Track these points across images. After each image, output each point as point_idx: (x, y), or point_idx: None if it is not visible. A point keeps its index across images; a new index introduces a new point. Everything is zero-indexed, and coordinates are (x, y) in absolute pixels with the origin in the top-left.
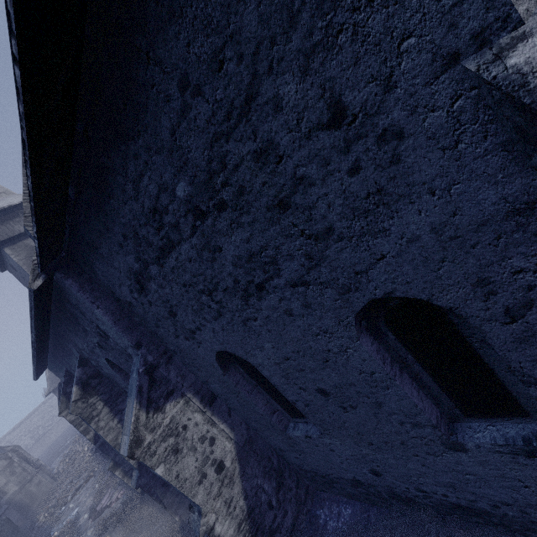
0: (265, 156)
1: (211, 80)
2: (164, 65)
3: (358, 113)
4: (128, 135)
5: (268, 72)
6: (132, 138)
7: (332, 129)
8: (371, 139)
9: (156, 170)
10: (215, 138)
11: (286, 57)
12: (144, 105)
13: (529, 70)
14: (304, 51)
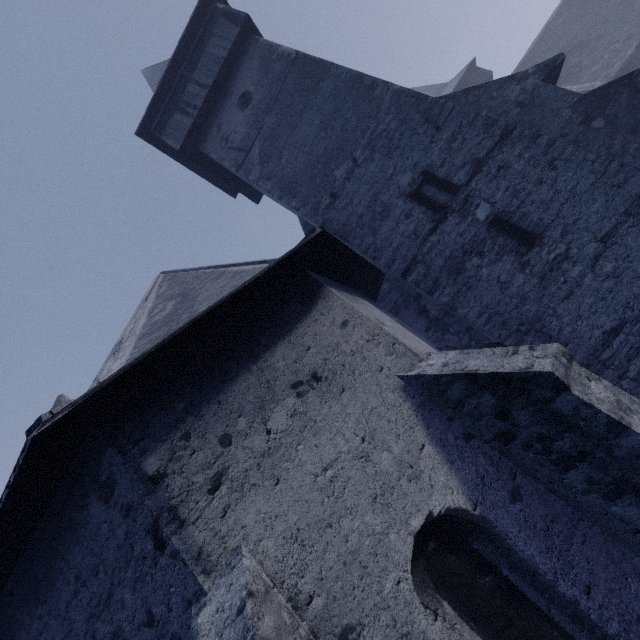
0: (118, 637)
1: (92, 579)
2: (70, 563)
3: (160, 620)
4: (40, 599)
5: (119, 584)
6: (42, 602)
7: (150, 627)
8: (168, 638)
9: (51, 632)
10: (91, 616)
11: (126, 579)
12: (55, 582)
13: (199, 630)
14: (133, 578)
